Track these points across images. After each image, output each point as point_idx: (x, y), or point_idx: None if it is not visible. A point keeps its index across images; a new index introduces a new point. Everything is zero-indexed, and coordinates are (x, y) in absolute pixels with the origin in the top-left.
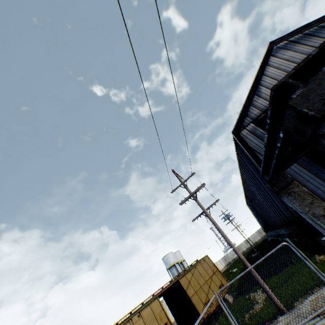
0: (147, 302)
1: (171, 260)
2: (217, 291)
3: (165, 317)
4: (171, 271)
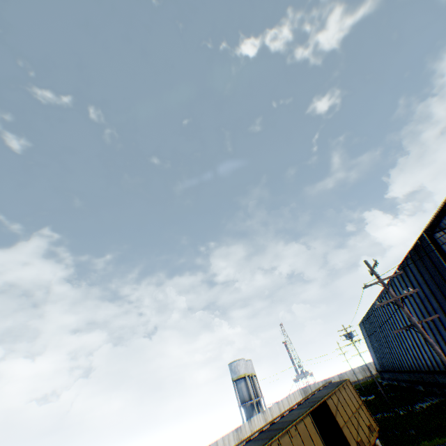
0: (300, 416)
1: (241, 369)
2: (366, 430)
3: (320, 442)
4: (239, 384)
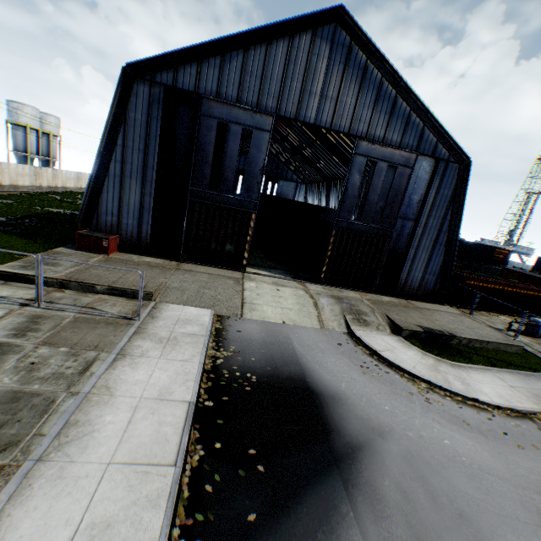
0: None
1: (24, 118)
2: None
3: None
4: (15, 131)
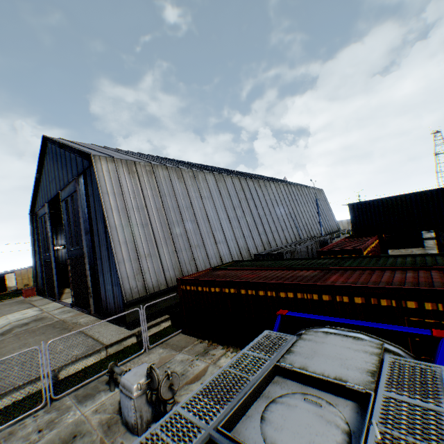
0: None
1: None
2: None
3: None
4: None
